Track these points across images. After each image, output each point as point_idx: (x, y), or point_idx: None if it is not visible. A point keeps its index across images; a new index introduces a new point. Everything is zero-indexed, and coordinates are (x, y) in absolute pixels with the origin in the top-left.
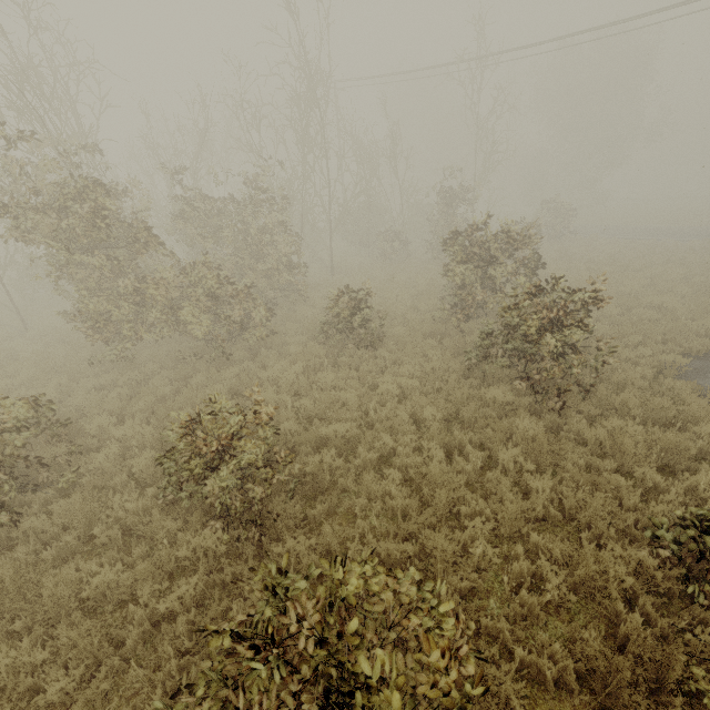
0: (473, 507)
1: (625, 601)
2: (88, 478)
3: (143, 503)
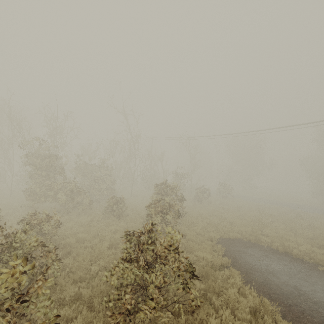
0: (104, 260)
1: None
2: None
3: None
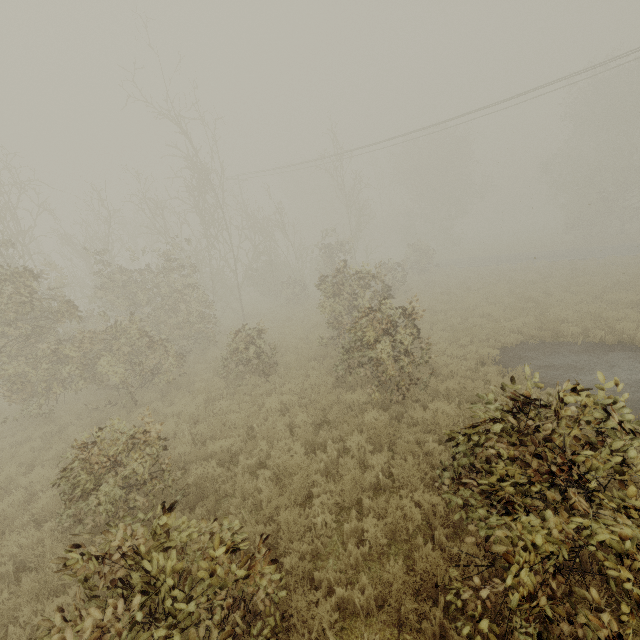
0: (323, 488)
1: (431, 539)
2: None
3: (39, 537)
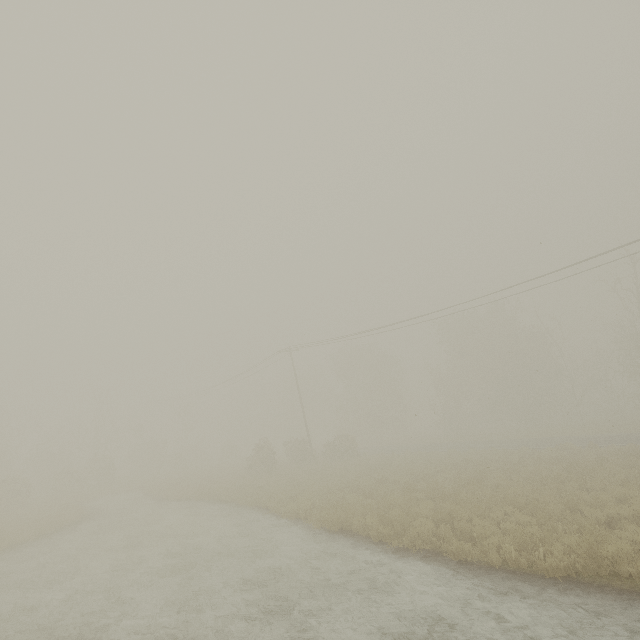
0: None
1: None
2: None
3: None
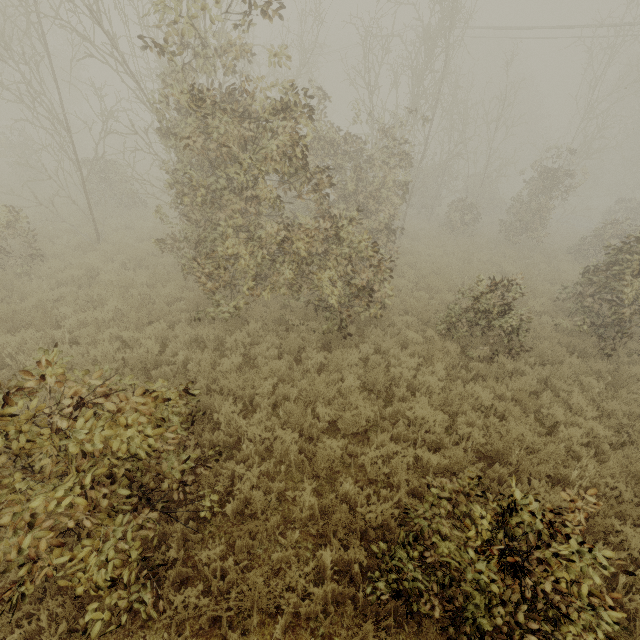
0: None
1: None
2: (230, 504)
3: (331, 586)
